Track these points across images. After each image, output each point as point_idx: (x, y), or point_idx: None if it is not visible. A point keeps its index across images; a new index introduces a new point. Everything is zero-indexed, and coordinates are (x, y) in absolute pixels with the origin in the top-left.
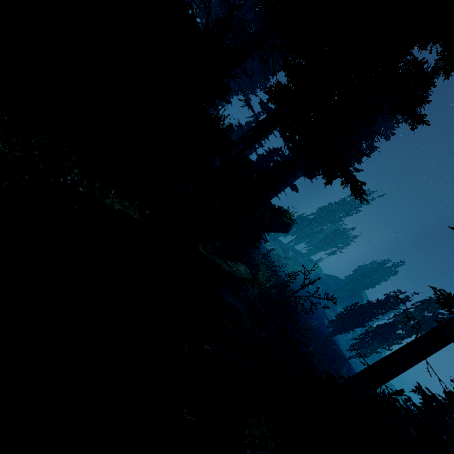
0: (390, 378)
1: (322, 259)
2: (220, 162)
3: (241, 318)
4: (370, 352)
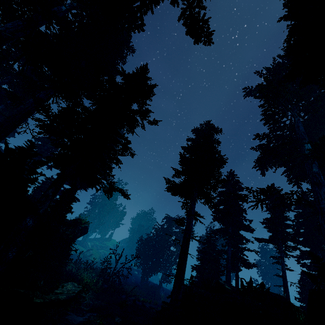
0: (184, 274)
1: (112, 233)
2: (33, 221)
3: (97, 324)
4: (166, 269)
